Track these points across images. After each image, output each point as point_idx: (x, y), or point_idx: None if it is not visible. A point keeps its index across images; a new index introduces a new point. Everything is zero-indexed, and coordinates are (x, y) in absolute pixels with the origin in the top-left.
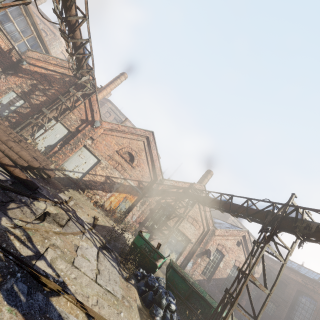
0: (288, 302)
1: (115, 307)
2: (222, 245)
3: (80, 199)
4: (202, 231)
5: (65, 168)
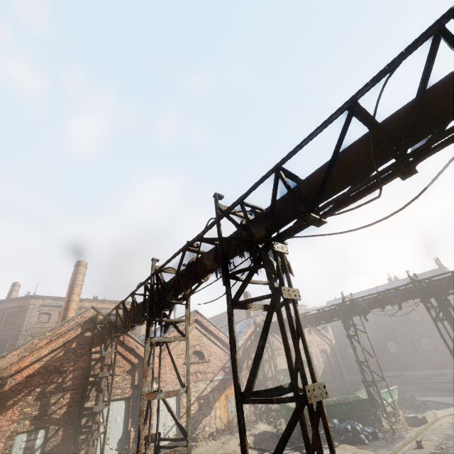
0: (355, 337)
1: None
2: None
3: (208, 450)
4: None
5: None
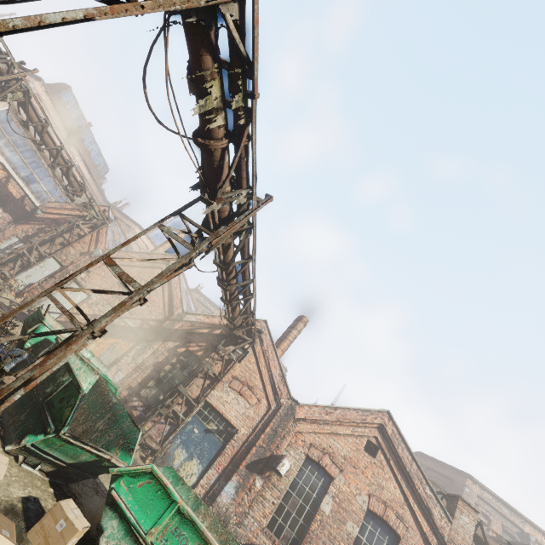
0: None
1: None
2: (323, 449)
3: None
4: (265, 411)
5: None
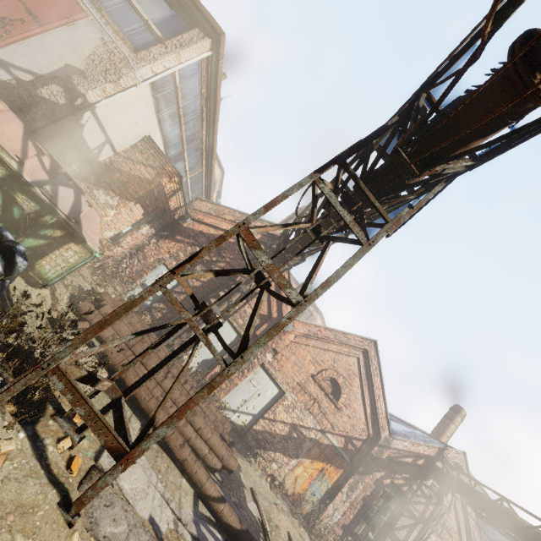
0: None
1: None
2: None
3: (255, 483)
4: None
5: (226, 404)
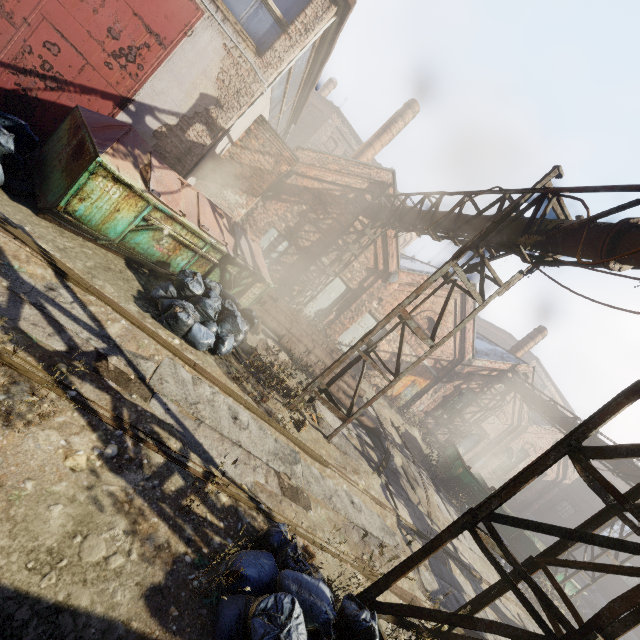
0: (596, 511)
1: (490, 572)
2: (531, 444)
3: (367, 393)
4: (508, 426)
5: (339, 341)
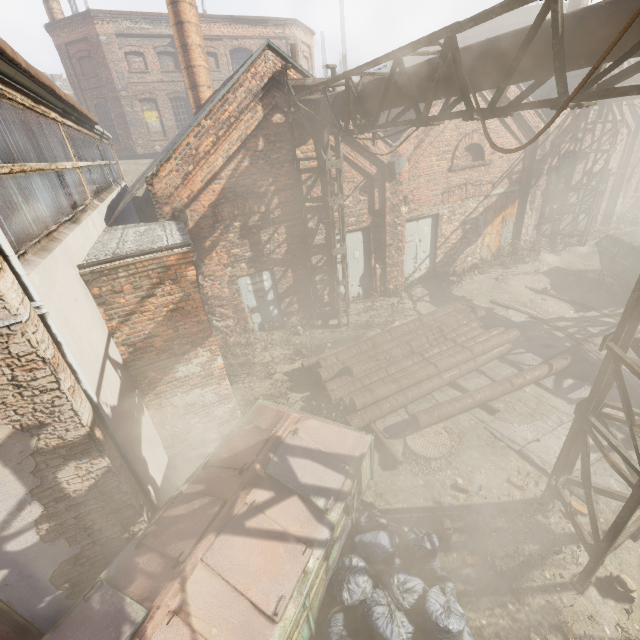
0: None
1: None
2: None
3: (479, 290)
4: (626, 138)
5: (405, 277)
